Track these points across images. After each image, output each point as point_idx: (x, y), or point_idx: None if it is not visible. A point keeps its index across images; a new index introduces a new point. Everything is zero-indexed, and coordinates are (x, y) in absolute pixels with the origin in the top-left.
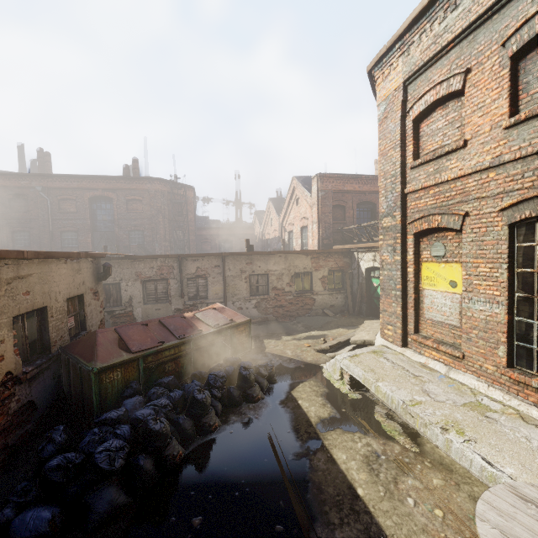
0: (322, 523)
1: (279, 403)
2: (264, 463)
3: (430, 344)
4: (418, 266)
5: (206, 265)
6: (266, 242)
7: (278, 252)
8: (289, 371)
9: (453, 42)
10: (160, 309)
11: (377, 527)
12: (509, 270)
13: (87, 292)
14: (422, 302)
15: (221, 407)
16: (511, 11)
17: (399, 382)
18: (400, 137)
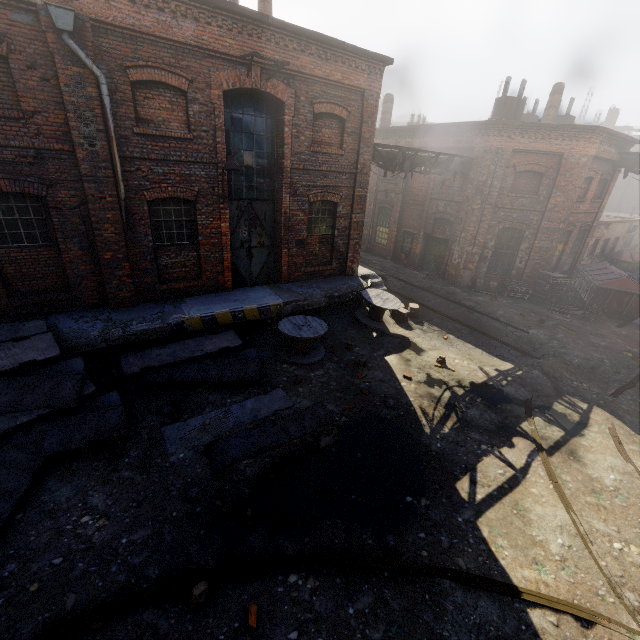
0: None
1: None
2: None
3: None
4: None
5: None
6: None
7: None
8: None
9: None
10: None
11: None
12: None
13: (621, 237)
14: None
15: None
16: None
17: None
18: None
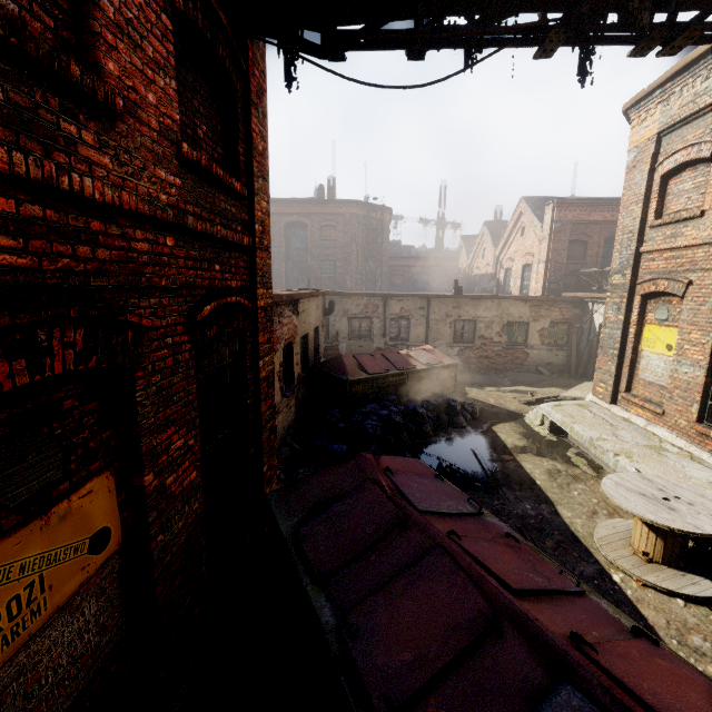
0: (507, 488)
1: (480, 432)
2: (467, 459)
3: (637, 401)
4: (641, 327)
5: (410, 306)
6: (473, 278)
7: (491, 297)
8: (491, 414)
9: (711, 106)
10: (363, 347)
11: (545, 496)
12: None
13: (320, 325)
14: (638, 362)
15: (432, 425)
16: None
17: (594, 426)
18: (644, 192)
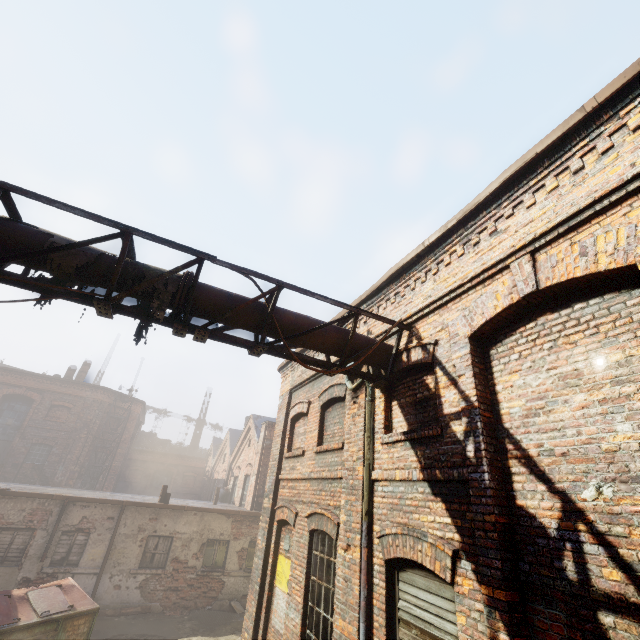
0: None
1: None
2: None
3: None
4: (277, 556)
5: (97, 514)
6: (213, 482)
7: (194, 508)
8: None
9: (307, 380)
10: (0, 577)
11: None
12: (307, 576)
13: None
14: (273, 602)
15: None
16: (323, 380)
17: None
18: (283, 429)
